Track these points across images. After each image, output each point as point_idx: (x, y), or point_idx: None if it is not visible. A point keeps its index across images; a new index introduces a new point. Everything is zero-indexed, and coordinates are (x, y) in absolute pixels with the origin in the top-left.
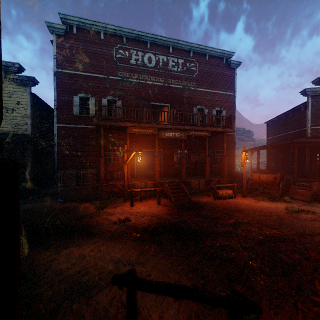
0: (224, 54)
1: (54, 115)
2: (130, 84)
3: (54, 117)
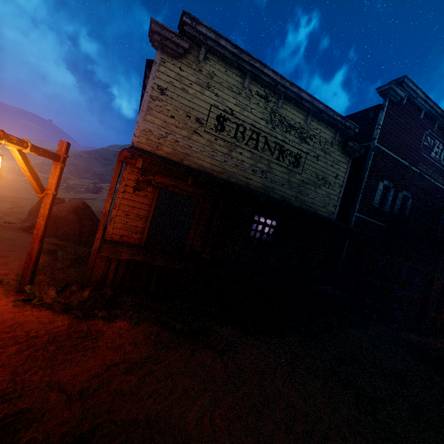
0: None
1: (357, 200)
2: (423, 180)
3: (357, 203)
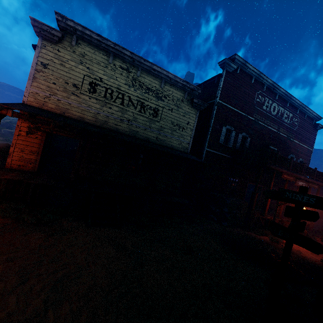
0: (315, 117)
1: (206, 139)
2: (258, 125)
3: (206, 141)
